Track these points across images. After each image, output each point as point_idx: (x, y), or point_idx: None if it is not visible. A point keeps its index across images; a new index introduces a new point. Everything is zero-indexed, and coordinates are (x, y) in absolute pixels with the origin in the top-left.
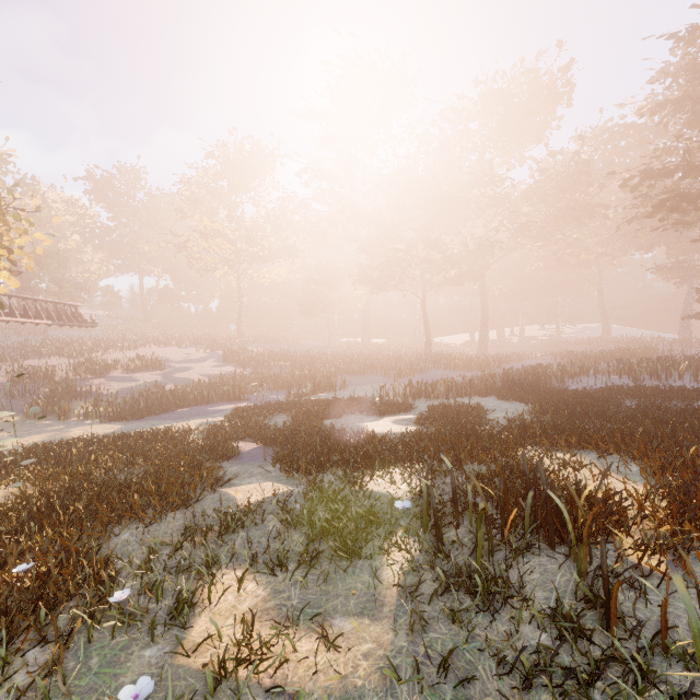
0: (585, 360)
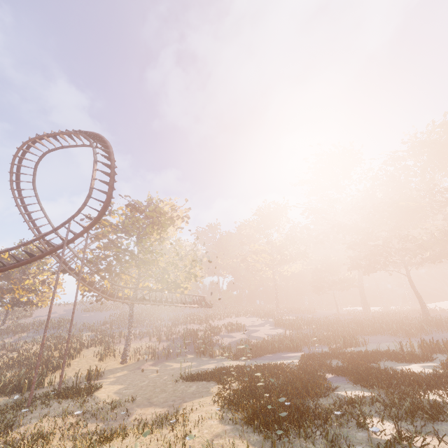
0: None
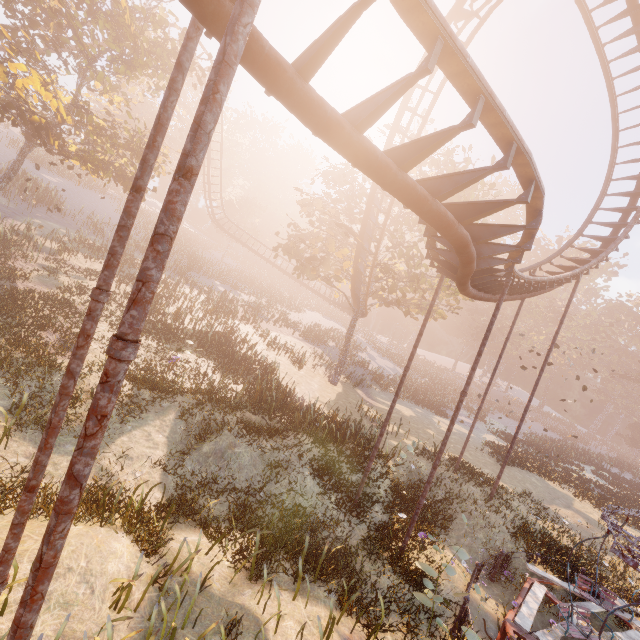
0: (570, 439)
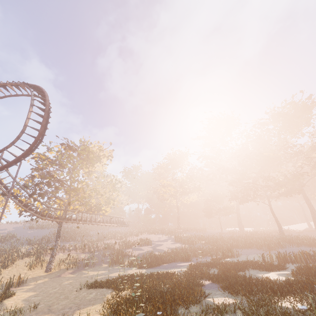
0: None
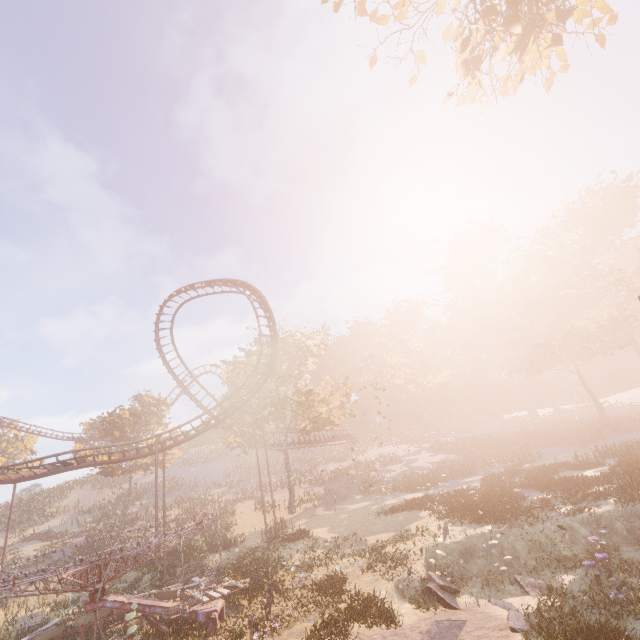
0: None
